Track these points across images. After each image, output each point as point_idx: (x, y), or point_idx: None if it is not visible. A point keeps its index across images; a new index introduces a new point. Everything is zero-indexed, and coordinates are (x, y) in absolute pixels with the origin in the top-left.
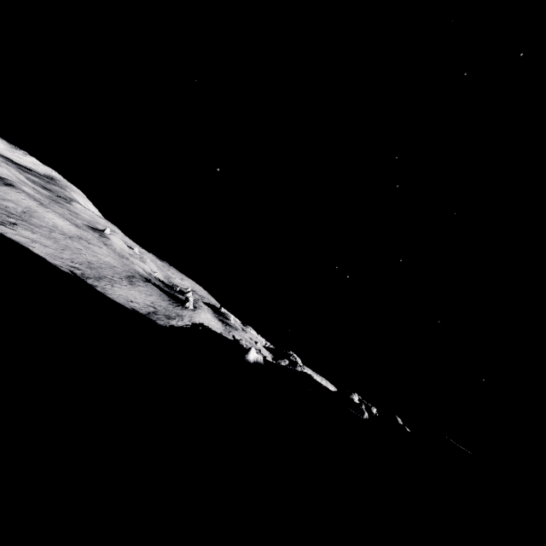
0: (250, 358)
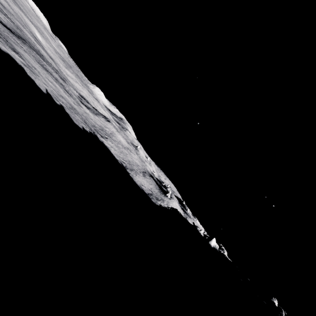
0: (211, 244)
